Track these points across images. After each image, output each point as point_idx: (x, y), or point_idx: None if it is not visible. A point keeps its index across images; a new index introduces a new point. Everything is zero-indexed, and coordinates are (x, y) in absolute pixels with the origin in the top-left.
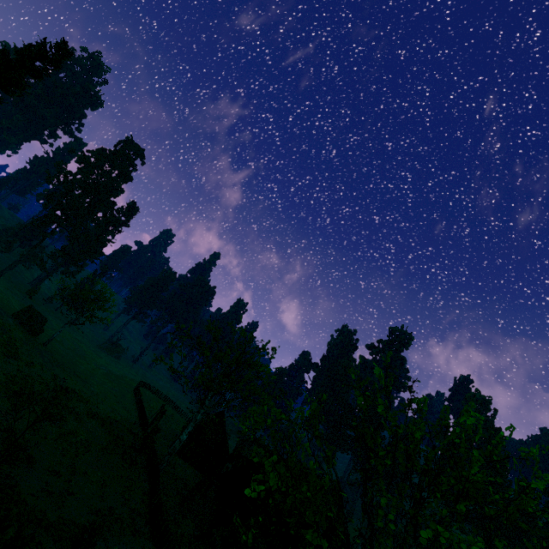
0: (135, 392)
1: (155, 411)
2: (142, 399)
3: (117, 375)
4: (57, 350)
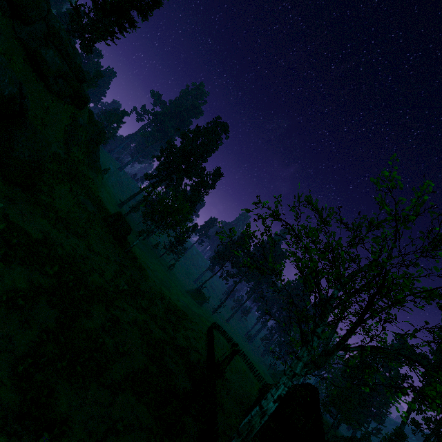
0: (208, 331)
1: None
2: (215, 342)
3: (194, 311)
4: (142, 269)
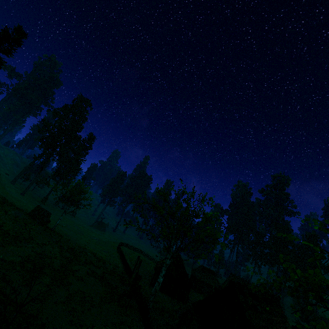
0: (118, 250)
1: (133, 260)
2: (124, 254)
3: (104, 241)
4: (63, 232)
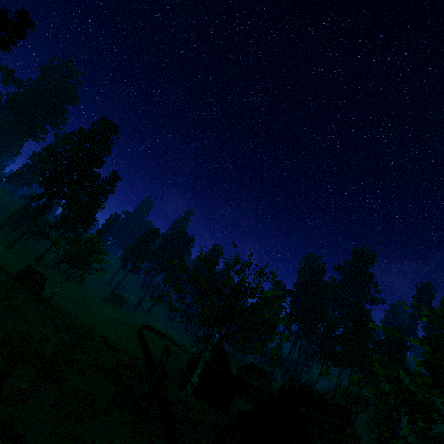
0: (138, 335)
1: (159, 350)
2: (146, 341)
3: (121, 322)
4: (62, 305)
